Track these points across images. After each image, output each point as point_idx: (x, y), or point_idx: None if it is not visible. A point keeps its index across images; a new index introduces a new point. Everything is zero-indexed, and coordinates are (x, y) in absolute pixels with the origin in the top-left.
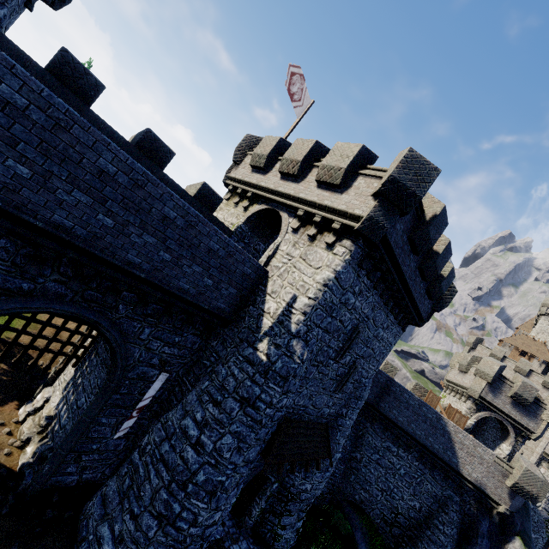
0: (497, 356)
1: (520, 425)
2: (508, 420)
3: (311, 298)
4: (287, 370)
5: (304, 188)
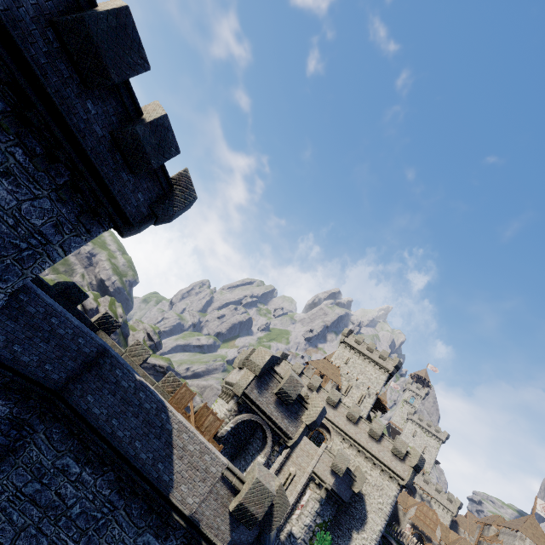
0: (296, 372)
1: (280, 429)
2: (268, 424)
3: None
4: None
5: None
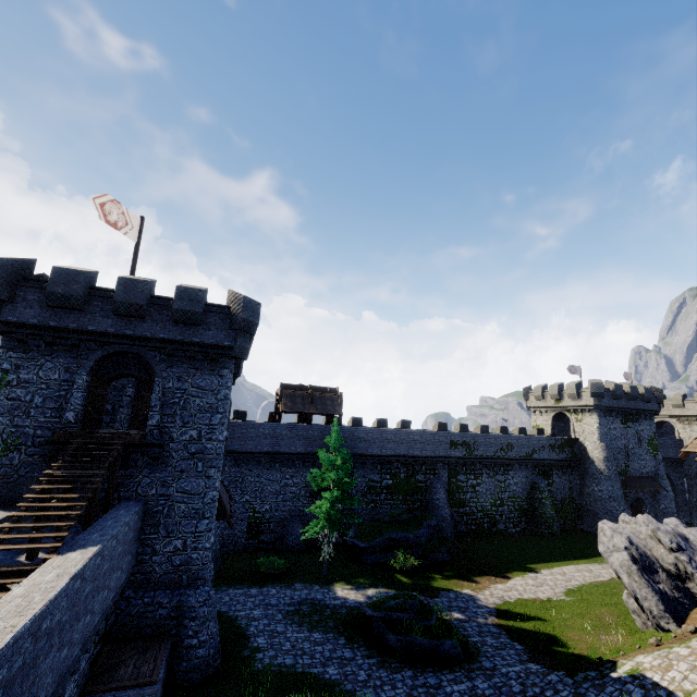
0: None
1: None
2: None
3: None
4: None
5: (670, 411)
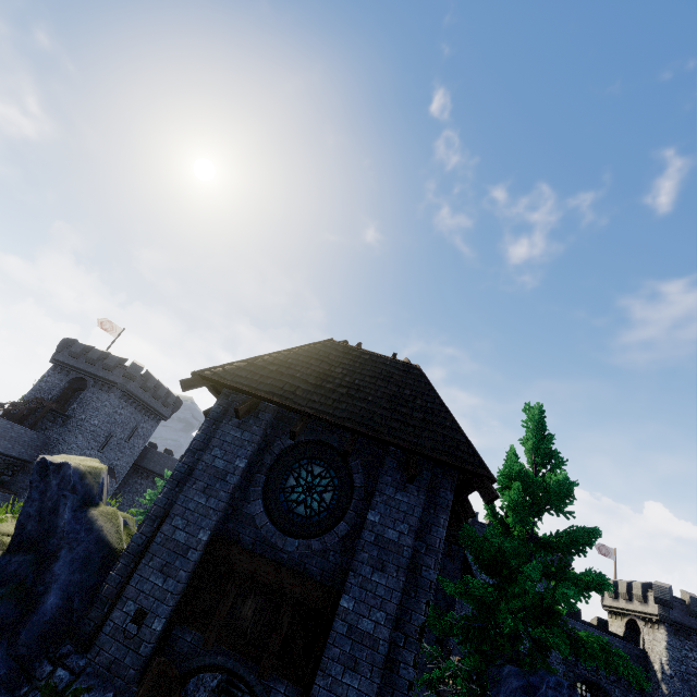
0: None
1: None
2: None
3: (665, 656)
4: (677, 693)
5: (635, 605)
